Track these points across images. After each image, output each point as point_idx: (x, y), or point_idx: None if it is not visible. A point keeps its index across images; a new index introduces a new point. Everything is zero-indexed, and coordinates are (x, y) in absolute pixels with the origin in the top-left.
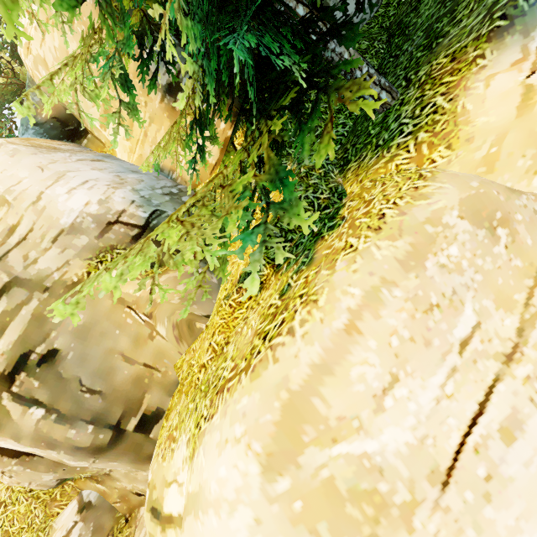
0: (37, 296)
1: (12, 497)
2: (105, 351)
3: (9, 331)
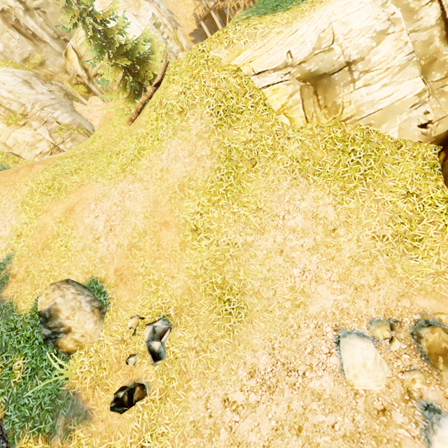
0: (42, 0)
1: (0, 65)
2: (57, 21)
3: (37, 1)
